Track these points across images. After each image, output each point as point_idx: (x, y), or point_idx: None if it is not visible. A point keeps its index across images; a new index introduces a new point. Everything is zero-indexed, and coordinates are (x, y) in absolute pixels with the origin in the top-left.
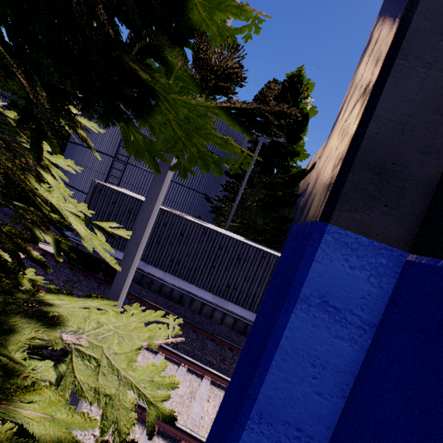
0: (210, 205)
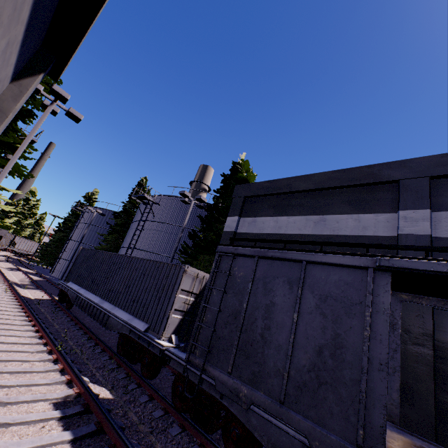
0: None
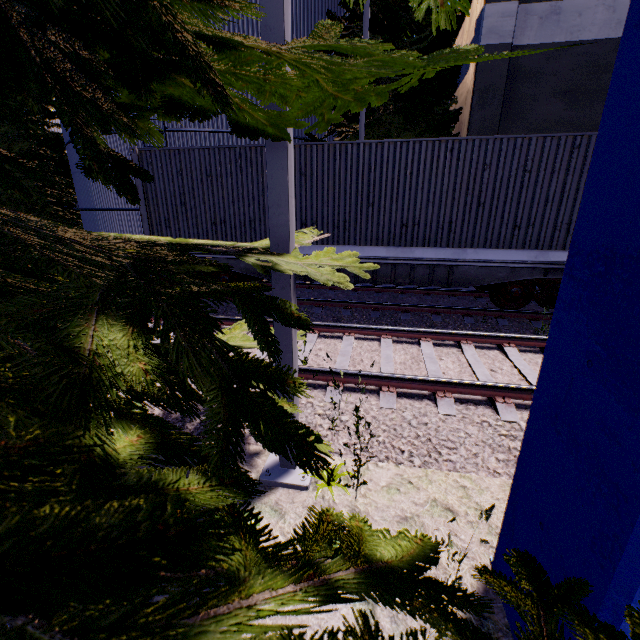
0: None
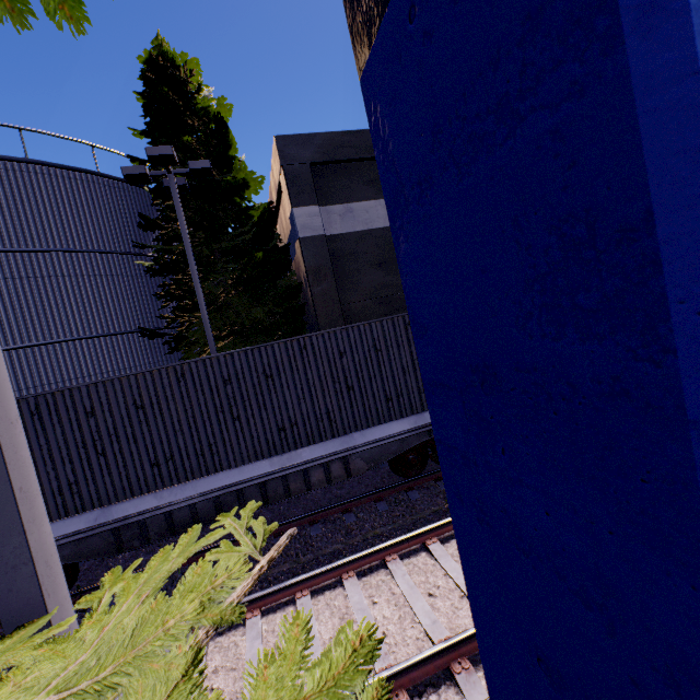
0: (161, 344)
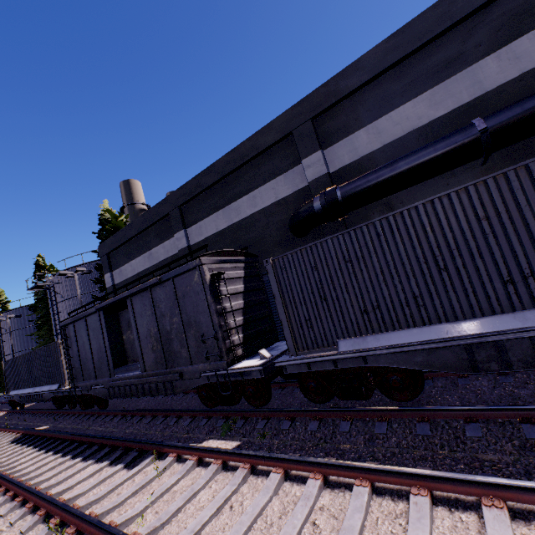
0: None
